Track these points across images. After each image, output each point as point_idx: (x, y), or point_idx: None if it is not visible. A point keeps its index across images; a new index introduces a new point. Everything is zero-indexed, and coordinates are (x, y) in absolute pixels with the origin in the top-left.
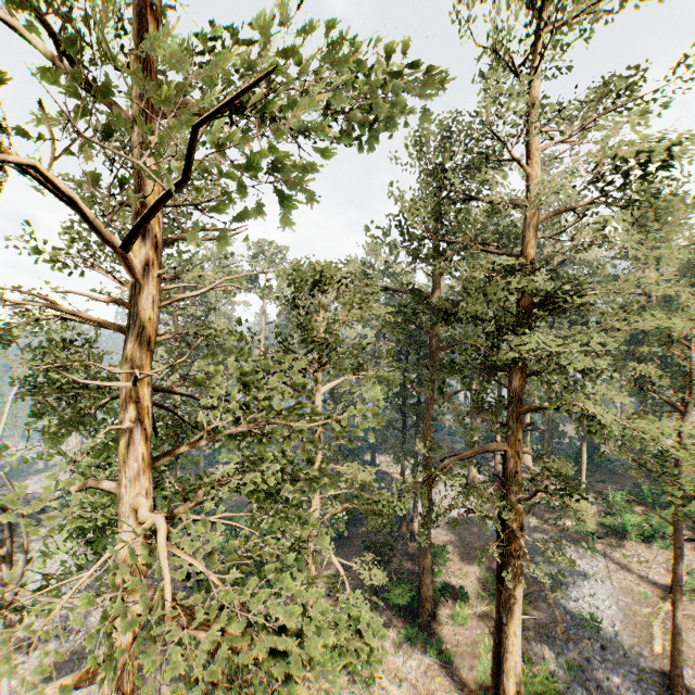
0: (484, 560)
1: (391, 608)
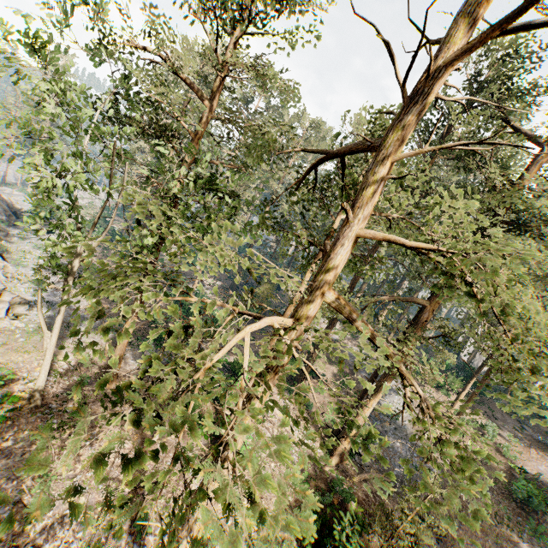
0: None
1: None
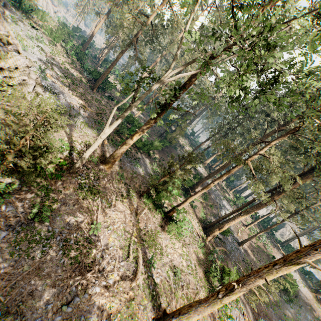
0: None
1: None
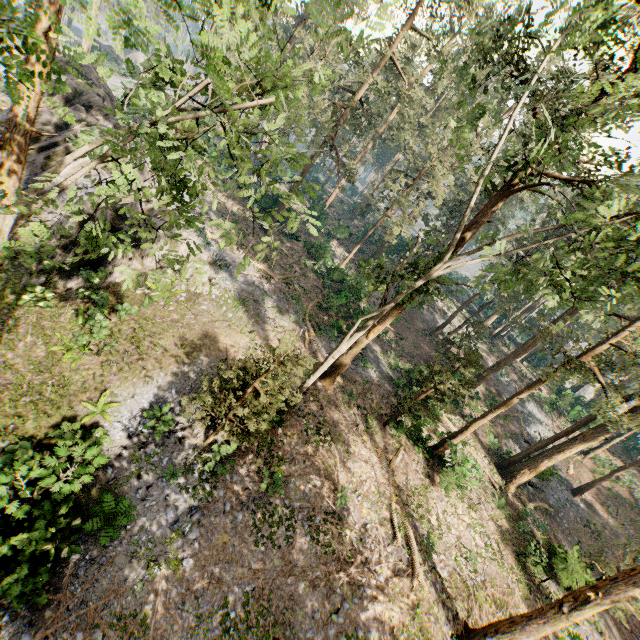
0: (486, 383)
1: None
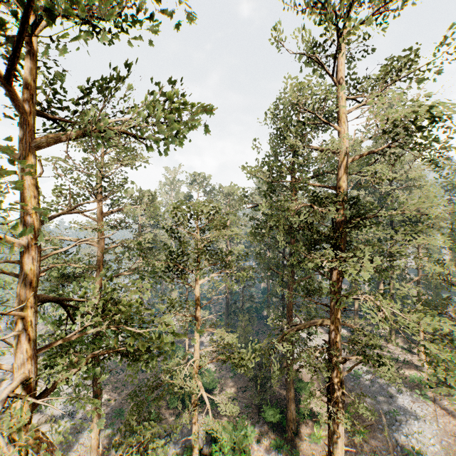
0: None
1: (268, 423)
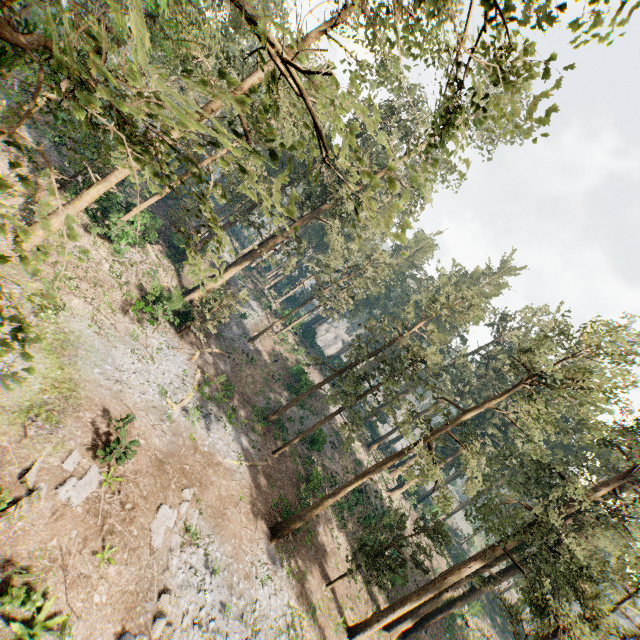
0: None
1: (165, 243)
